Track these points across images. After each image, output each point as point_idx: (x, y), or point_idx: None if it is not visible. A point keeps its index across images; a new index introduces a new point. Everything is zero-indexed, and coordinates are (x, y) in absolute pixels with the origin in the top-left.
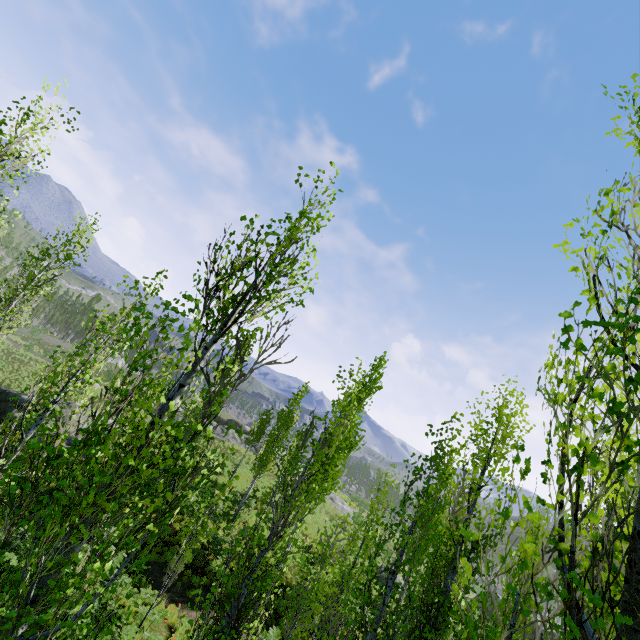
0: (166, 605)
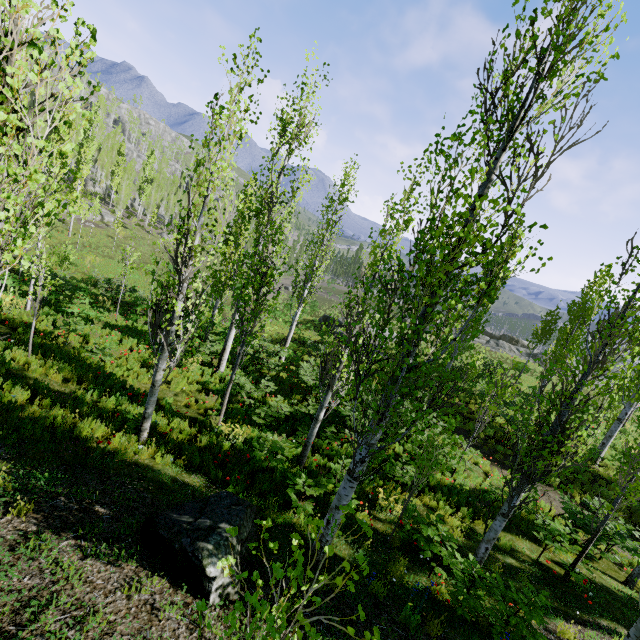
0: (477, 458)
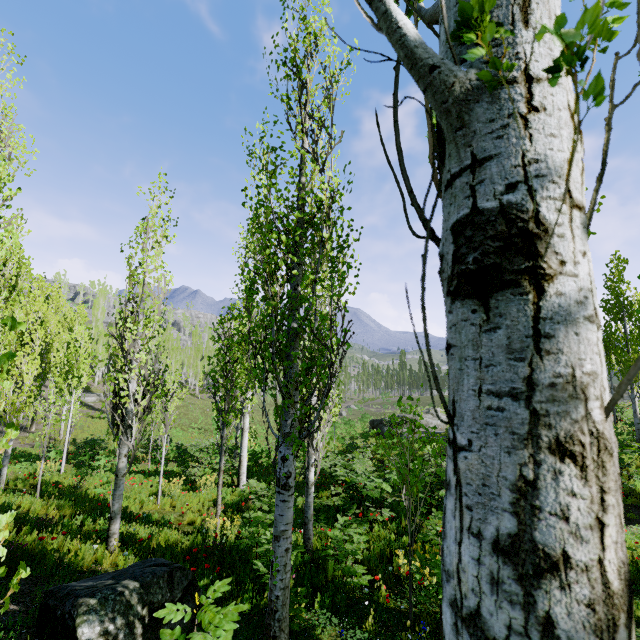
0: None
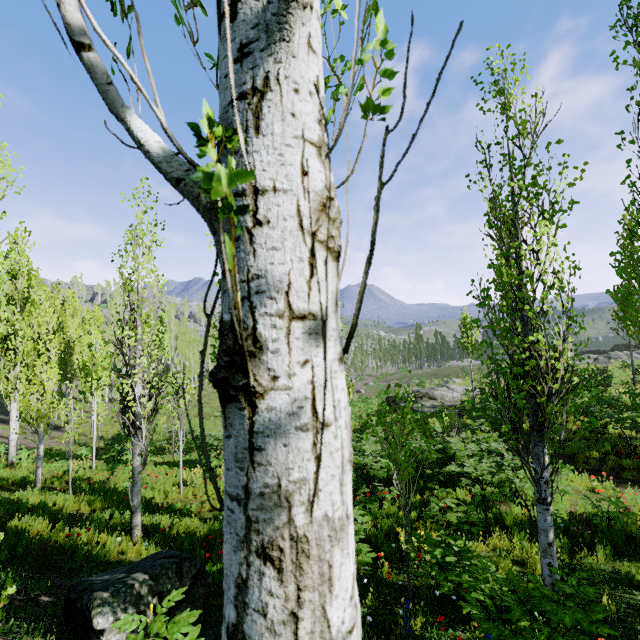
0: (597, 485)
